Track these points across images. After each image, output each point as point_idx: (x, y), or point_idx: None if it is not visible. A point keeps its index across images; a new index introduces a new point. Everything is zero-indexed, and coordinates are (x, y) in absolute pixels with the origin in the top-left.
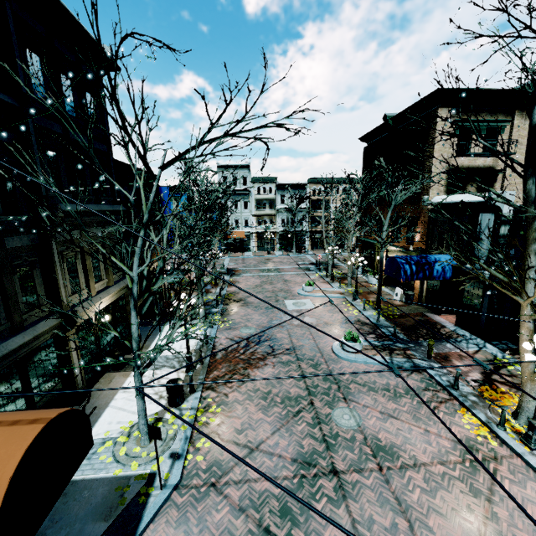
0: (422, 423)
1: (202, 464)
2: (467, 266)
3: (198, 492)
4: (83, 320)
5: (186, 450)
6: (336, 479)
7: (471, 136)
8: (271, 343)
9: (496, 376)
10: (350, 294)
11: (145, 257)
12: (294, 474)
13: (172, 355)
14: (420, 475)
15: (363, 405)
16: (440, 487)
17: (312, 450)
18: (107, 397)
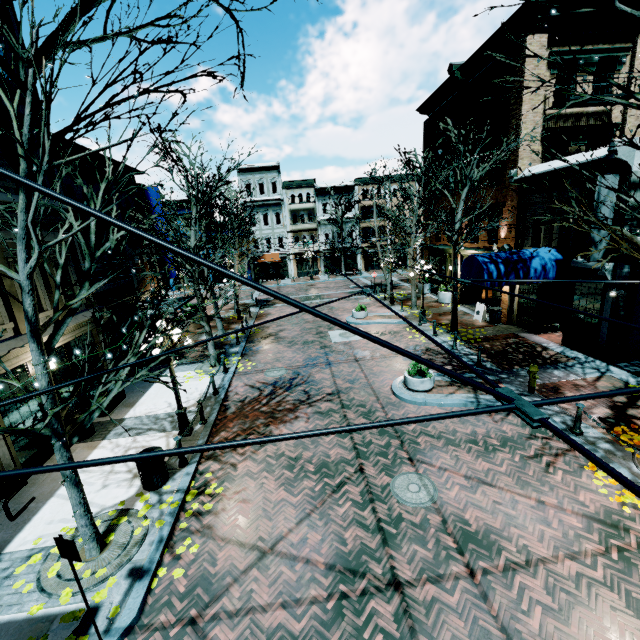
0: (532, 490)
1: (180, 584)
2: (578, 260)
3: (164, 638)
4: (3, 370)
5: (156, 562)
6: (398, 598)
7: (574, 77)
8: (307, 388)
9: (633, 410)
10: (416, 317)
11: (57, 253)
12: (328, 593)
13: (164, 413)
14: (538, 581)
15: (439, 468)
16: (575, 601)
17: (360, 547)
18: (56, 481)
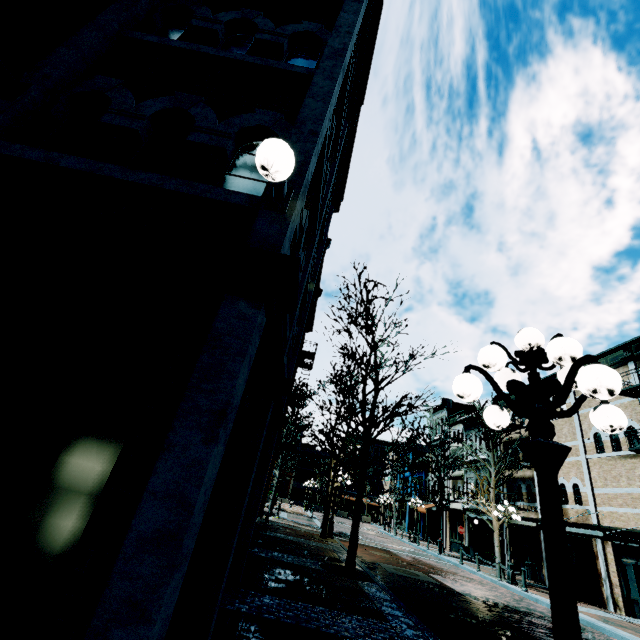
0: None
1: None
2: None
3: None
4: None
5: None
6: None
7: None
8: None
9: None
10: None
11: None
12: None
13: None
14: None
15: None
16: None
17: None
18: None
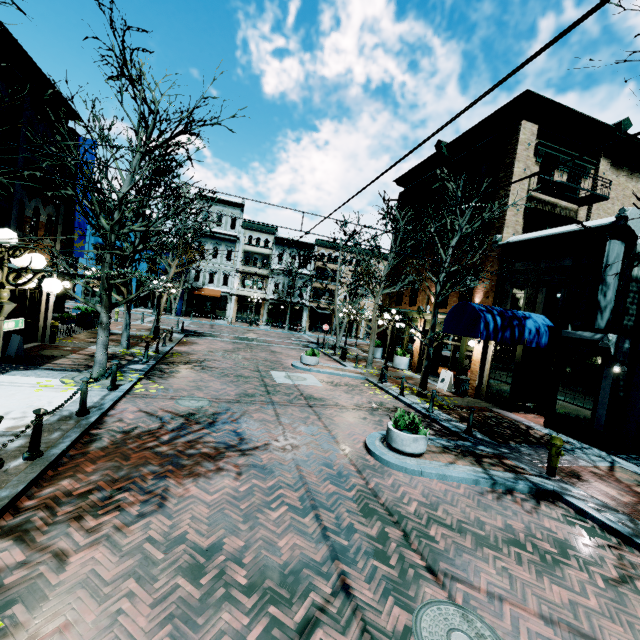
0: None
1: None
2: (570, 330)
3: None
4: None
5: None
6: None
7: (553, 171)
8: (239, 428)
9: None
10: (373, 375)
11: None
12: None
13: None
14: None
15: (489, 594)
16: None
17: None
18: None
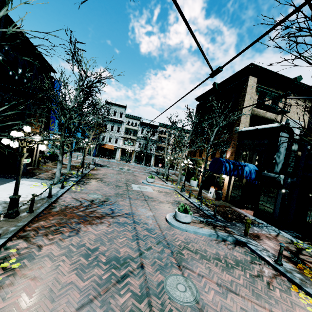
0: (264, 301)
1: None
2: (265, 172)
3: None
4: None
5: None
6: None
7: (264, 99)
8: (113, 207)
9: (302, 256)
10: (179, 188)
11: None
12: None
13: (2, 200)
14: None
15: (198, 274)
16: None
17: None
18: None
